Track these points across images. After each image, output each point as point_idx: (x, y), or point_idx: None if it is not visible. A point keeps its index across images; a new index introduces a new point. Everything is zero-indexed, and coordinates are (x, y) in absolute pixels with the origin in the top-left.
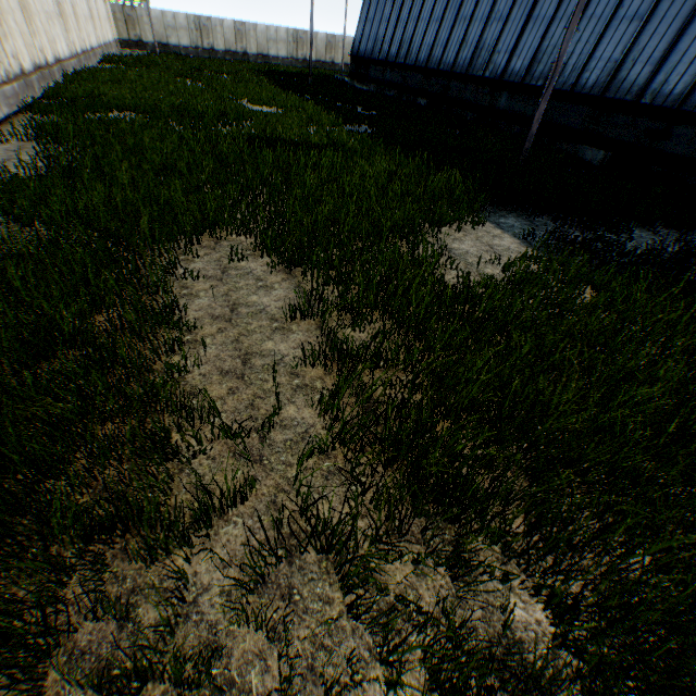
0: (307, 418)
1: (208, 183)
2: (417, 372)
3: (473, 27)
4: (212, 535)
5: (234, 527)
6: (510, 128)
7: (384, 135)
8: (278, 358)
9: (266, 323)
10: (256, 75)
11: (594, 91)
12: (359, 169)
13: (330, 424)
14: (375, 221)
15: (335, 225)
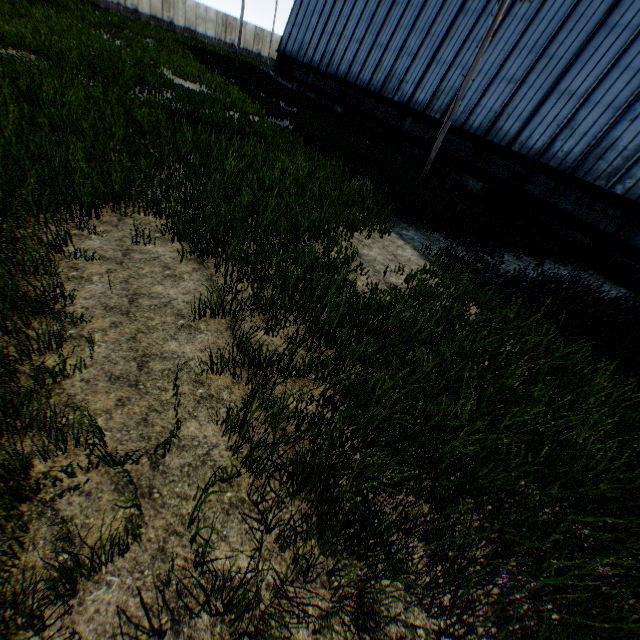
0: (210, 436)
1: (116, 151)
2: (328, 386)
3: (388, 55)
4: (76, 605)
5: (107, 590)
6: (411, 149)
7: (304, 134)
8: (182, 362)
9: (171, 319)
10: (181, 48)
11: (478, 133)
12: (280, 163)
13: (235, 447)
14: (293, 218)
15: (253, 218)
